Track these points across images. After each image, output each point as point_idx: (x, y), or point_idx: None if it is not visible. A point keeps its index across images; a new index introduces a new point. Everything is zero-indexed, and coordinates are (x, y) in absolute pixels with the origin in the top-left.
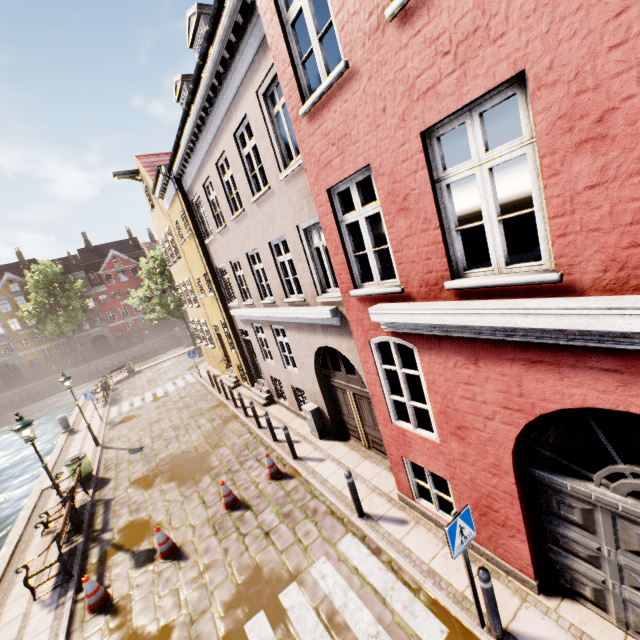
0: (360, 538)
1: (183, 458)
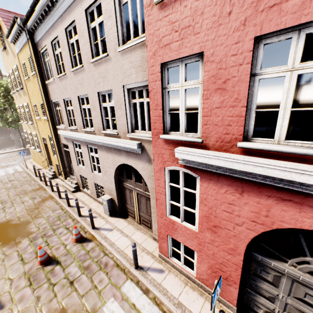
0: (136, 283)
1: (7, 225)
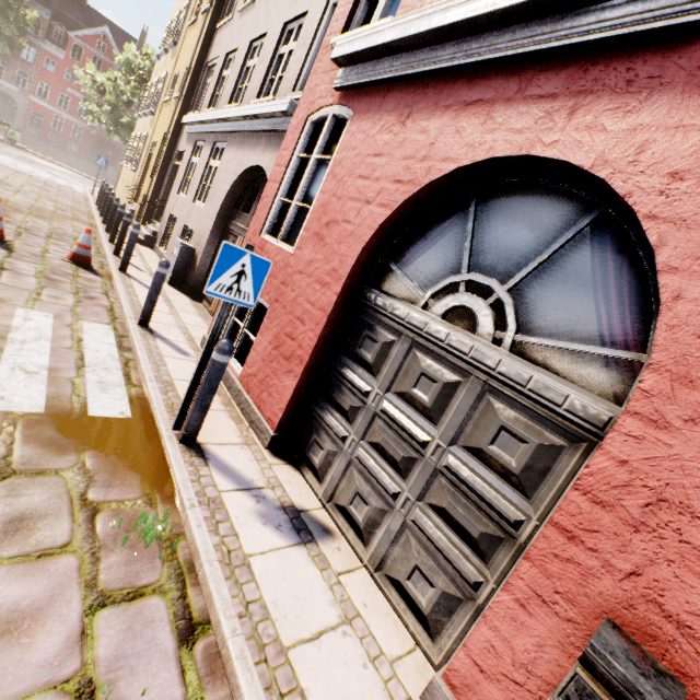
0: (119, 334)
1: None
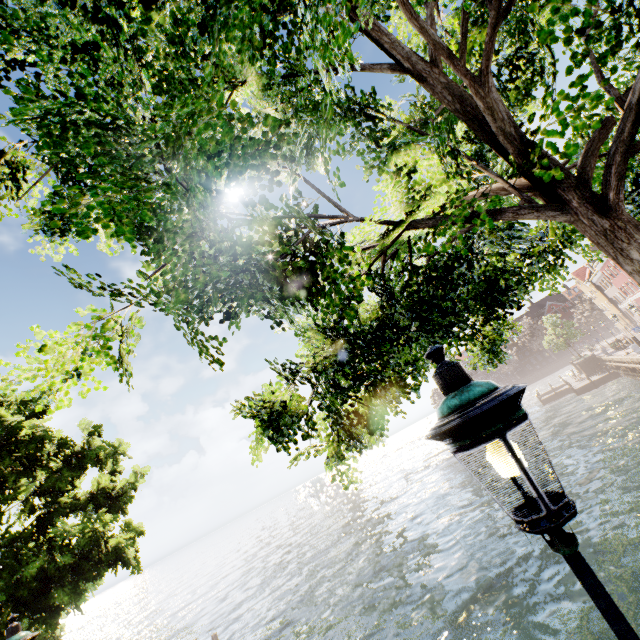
0: None
1: None
